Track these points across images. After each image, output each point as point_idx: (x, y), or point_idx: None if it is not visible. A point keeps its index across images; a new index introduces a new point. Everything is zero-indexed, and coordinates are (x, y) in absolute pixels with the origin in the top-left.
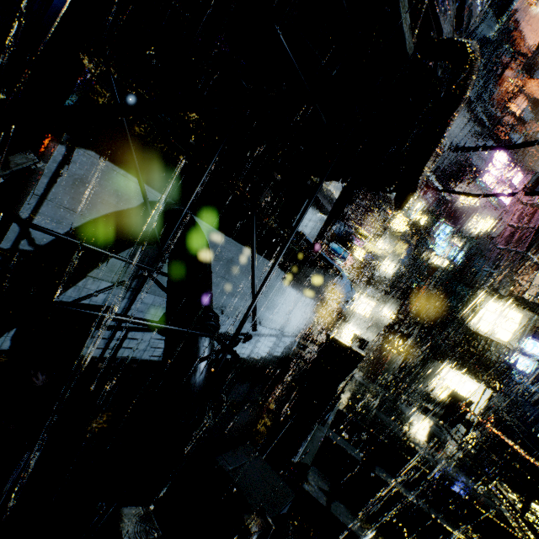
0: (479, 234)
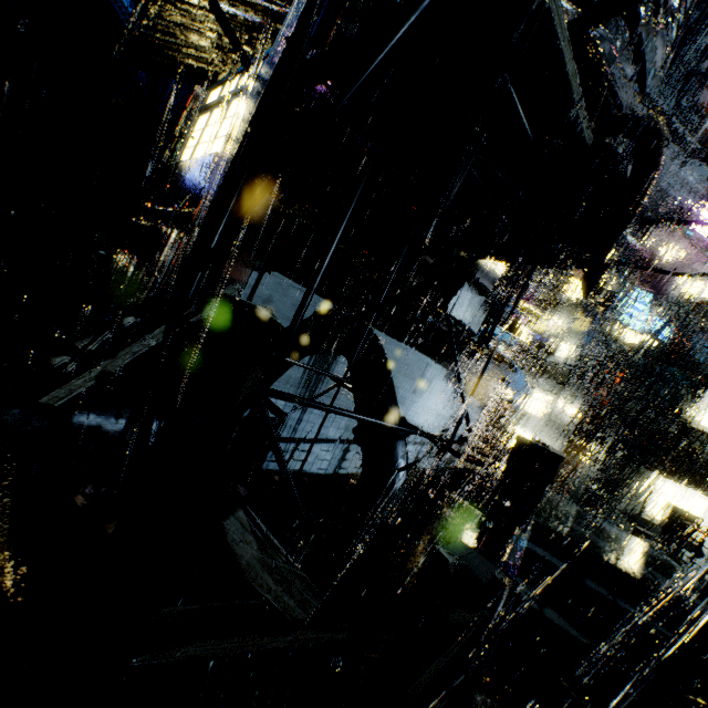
0: (693, 298)
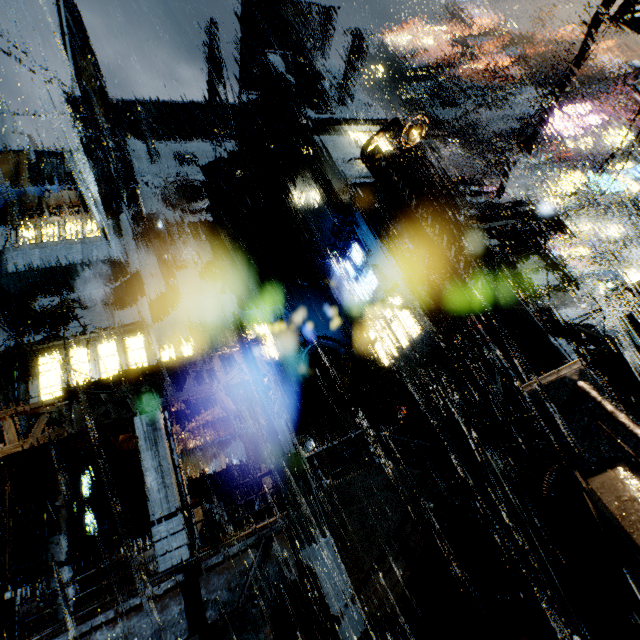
0: (625, 145)
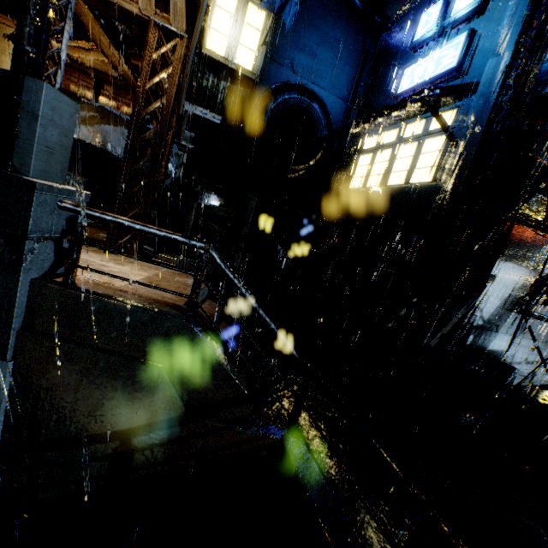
0: None
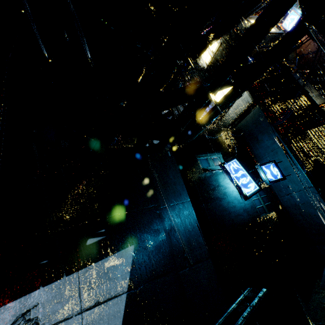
0: None
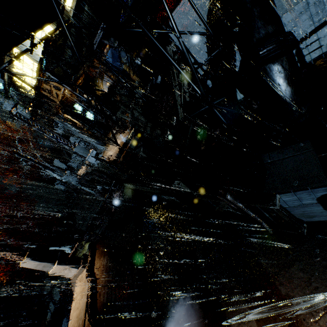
0: None
